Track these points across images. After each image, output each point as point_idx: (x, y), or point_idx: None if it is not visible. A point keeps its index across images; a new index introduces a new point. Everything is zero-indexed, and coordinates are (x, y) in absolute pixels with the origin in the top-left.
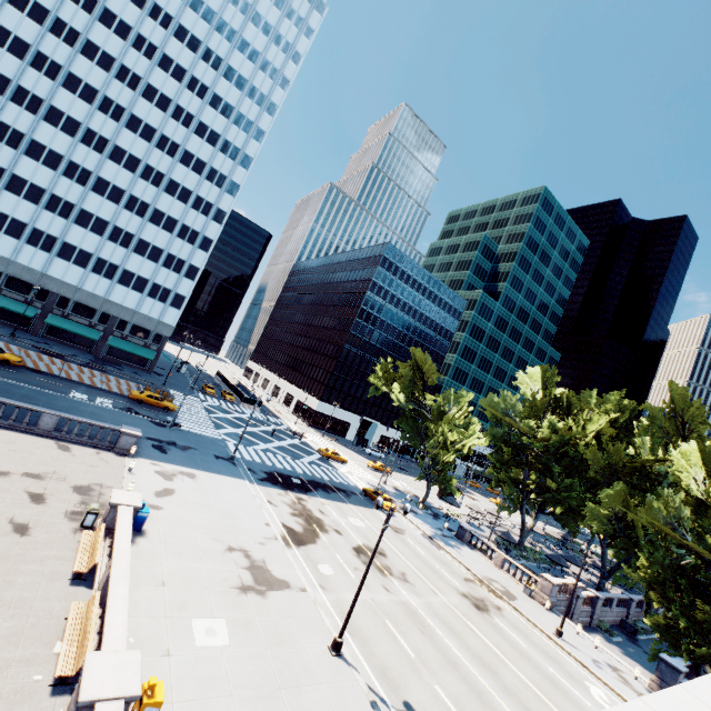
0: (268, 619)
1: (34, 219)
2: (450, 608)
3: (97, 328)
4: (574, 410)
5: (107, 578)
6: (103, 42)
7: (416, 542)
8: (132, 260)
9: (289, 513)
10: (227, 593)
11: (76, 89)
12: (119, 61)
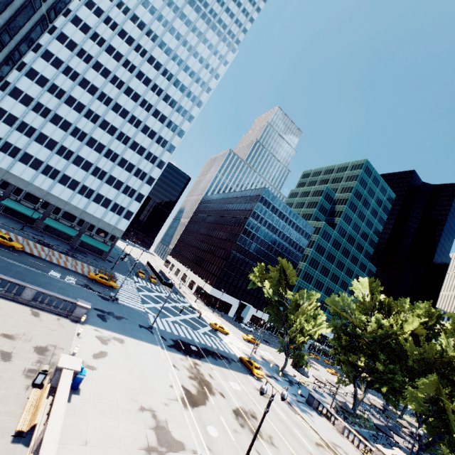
0: None
1: (48, 159)
2: None
3: (75, 228)
4: (394, 312)
5: (40, 441)
6: (106, 62)
7: (278, 406)
8: (104, 187)
9: (187, 376)
10: (135, 454)
11: (86, 87)
12: (113, 73)
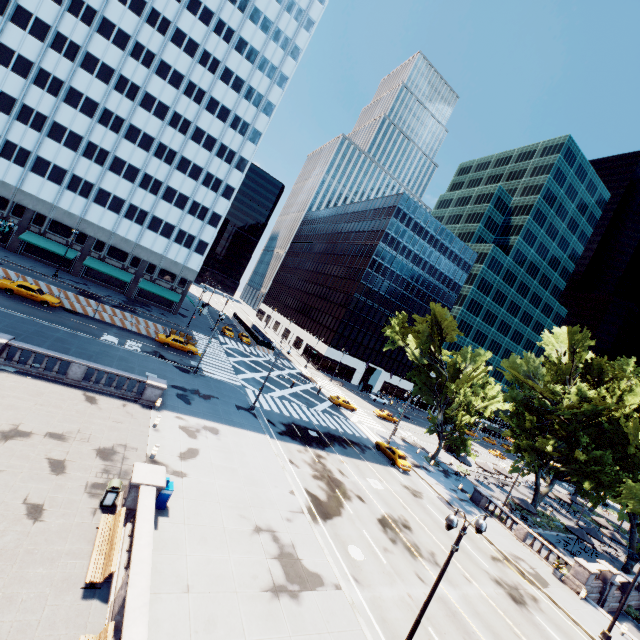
0: (305, 639)
1: (73, 166)
2: (488, 602)
3: (129, 271)
4: (606, 377)
5: (122, 602)
6: None
7: (435, 509)
8: (161, 207)
9: (311, 476)
10: (257, 599)
11: (109, 35)
12: (150, 4)
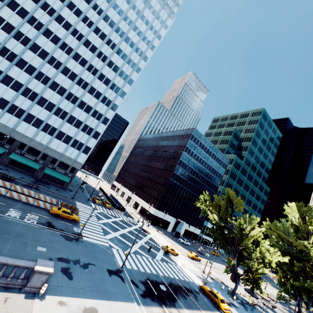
0: None
1: (14, 99)
2: None
3: (39, 162)
4: None
5: None
6: (67, 17)
7: None
8: (65, 126)
9: None
10: None
11: (49, 36)
12: (74, 26)
